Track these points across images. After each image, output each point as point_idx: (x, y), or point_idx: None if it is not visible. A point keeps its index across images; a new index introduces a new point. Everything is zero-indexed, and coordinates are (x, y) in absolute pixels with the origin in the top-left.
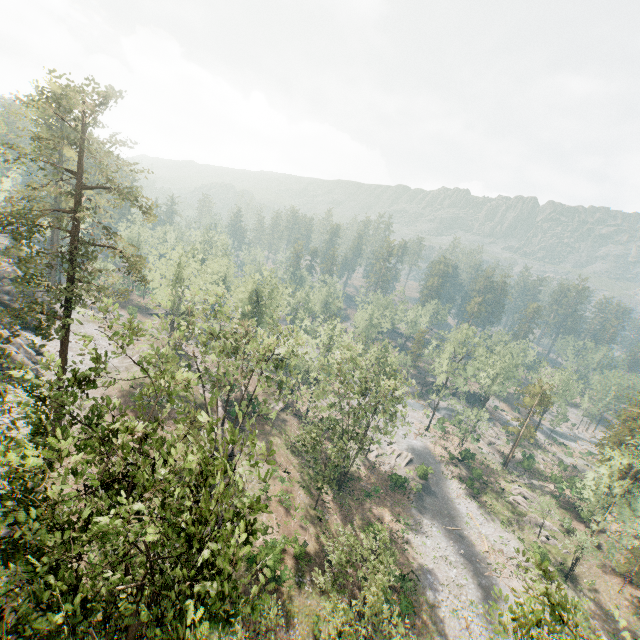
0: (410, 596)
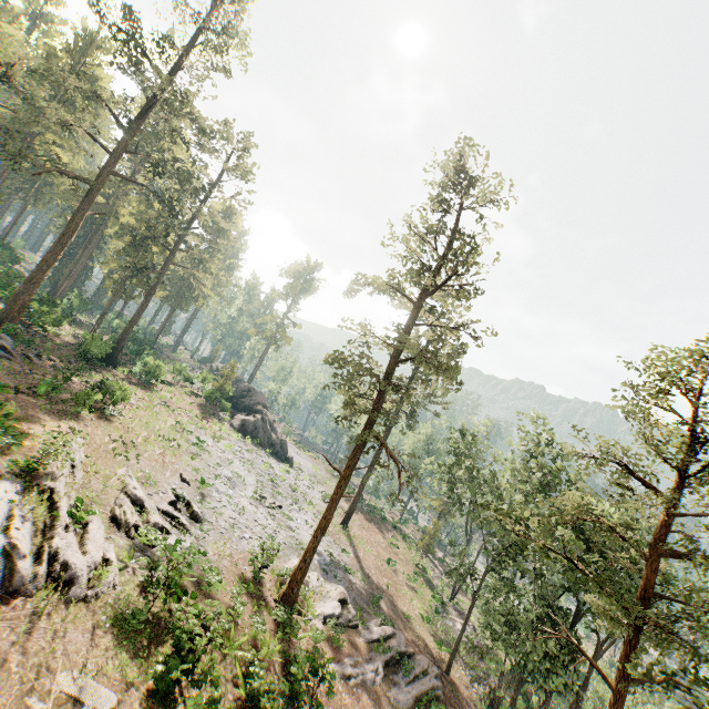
0: None
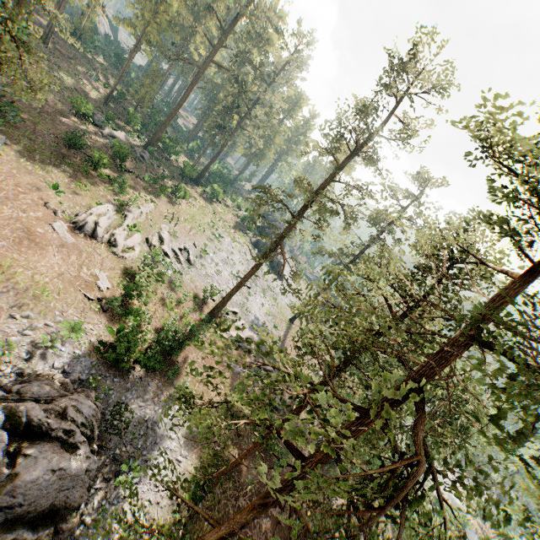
0: None
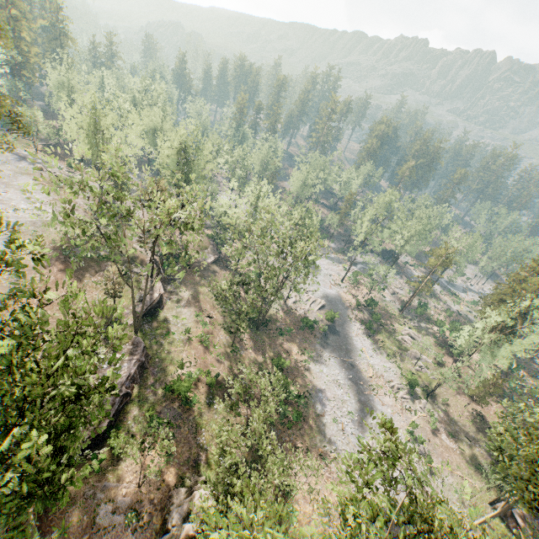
0: (302, 408)
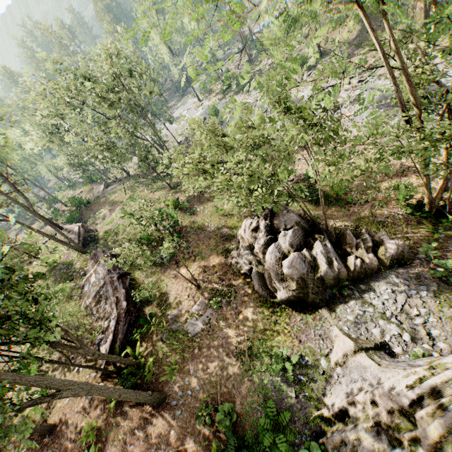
0: None
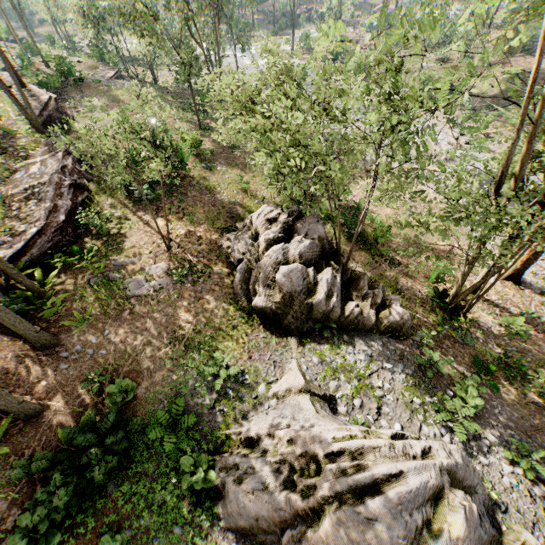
0: None
